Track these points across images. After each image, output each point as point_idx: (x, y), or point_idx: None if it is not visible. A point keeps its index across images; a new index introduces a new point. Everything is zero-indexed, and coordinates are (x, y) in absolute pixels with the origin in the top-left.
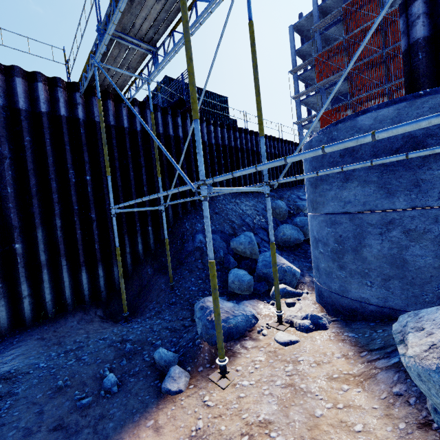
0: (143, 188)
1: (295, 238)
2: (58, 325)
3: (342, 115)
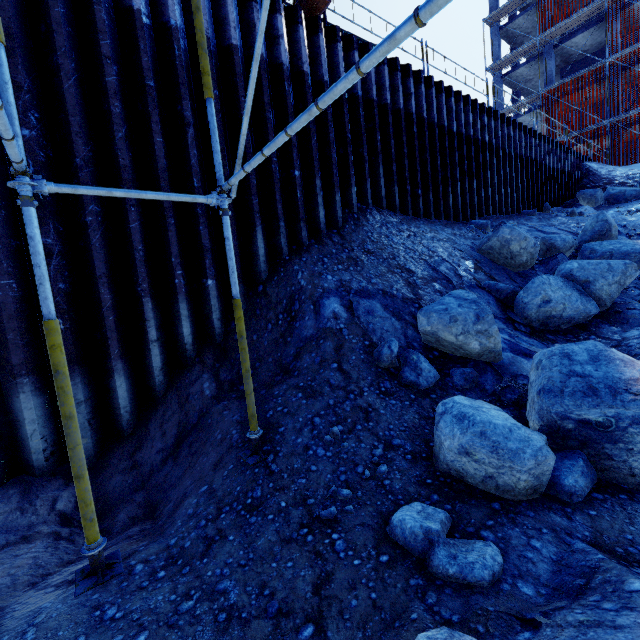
0: (190, 181)
1: (578, 309)
2: None
3: (589, 90)
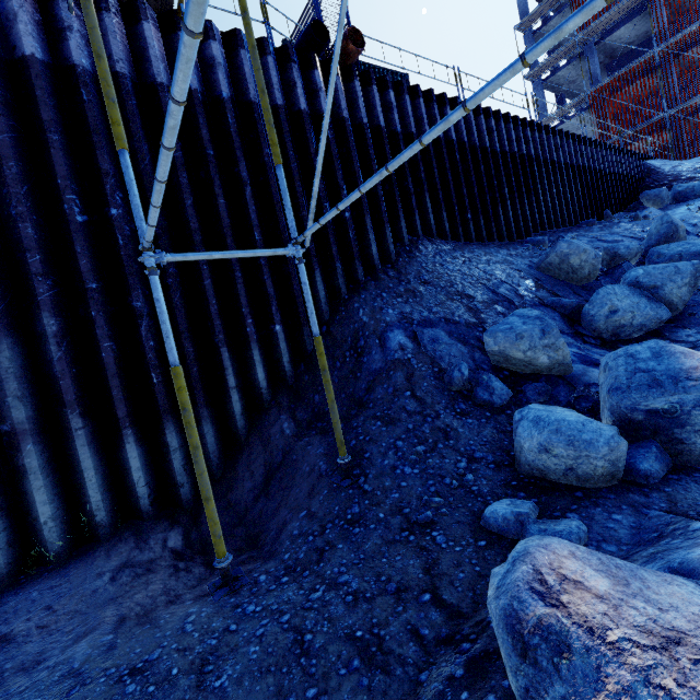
0: (252, 236)
1: (648, 315)
2: (63, 587)
3: (640, 84)
